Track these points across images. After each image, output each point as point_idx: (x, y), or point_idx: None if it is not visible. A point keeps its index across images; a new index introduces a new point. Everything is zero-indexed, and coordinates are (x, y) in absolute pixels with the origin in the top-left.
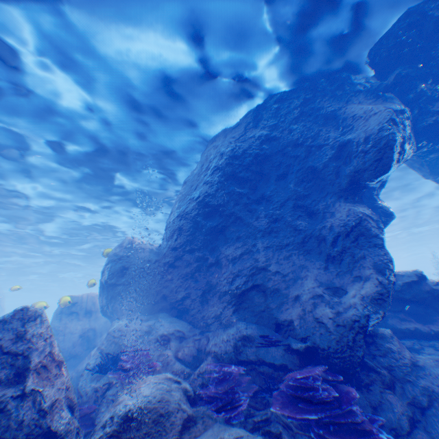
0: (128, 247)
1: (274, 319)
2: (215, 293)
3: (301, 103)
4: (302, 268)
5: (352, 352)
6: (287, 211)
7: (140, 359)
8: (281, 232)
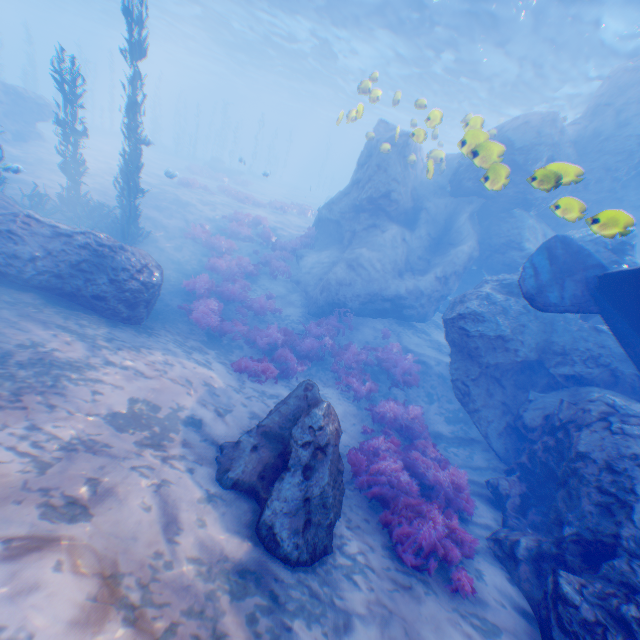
0: (560, 135)
1: None
2: None
3: None
4: None
5: None
6: None
7: None
8: None
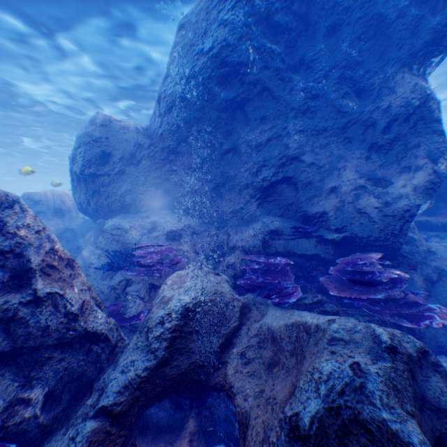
0: (106, 126)
1: (304, 213)
2: (232, 187)
3: None
4: (340, 159)
5: (396, 240)
6: (331, 85)
7: (160, 255)
8: (319, 113)
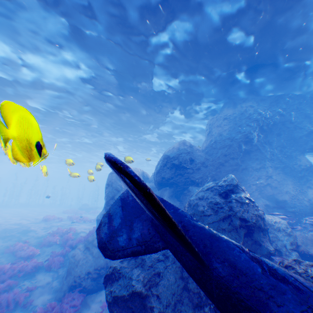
0: (190, 147)
1: (274, 198)
2: (244, 183)
3: (297, 103)
4: (283, 179)
5: None
6: (278, 152)
7: None
8: (275, 161)
